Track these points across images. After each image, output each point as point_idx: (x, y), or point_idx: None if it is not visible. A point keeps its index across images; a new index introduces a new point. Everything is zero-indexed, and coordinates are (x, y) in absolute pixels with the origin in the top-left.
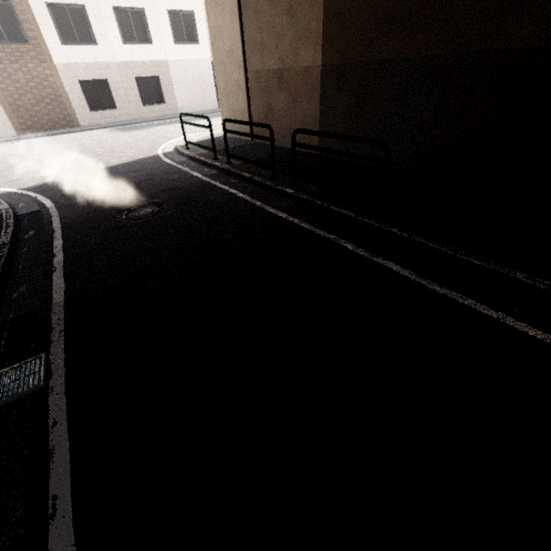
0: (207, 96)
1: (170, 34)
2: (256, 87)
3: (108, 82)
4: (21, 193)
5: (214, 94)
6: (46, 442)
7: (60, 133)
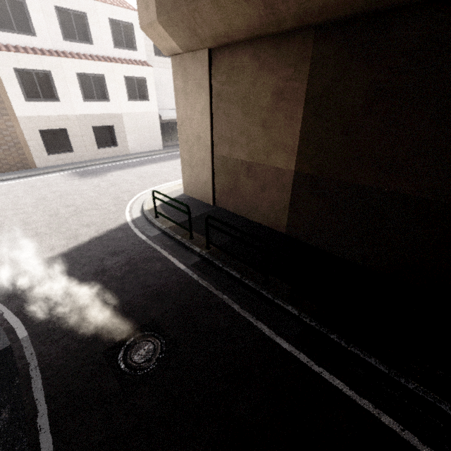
0: (153, 140)
1: (125, 93)
2: (223, 168)
3: (67, 130)
4: None
5: (160, 138)
6: None
7: (17, 178)
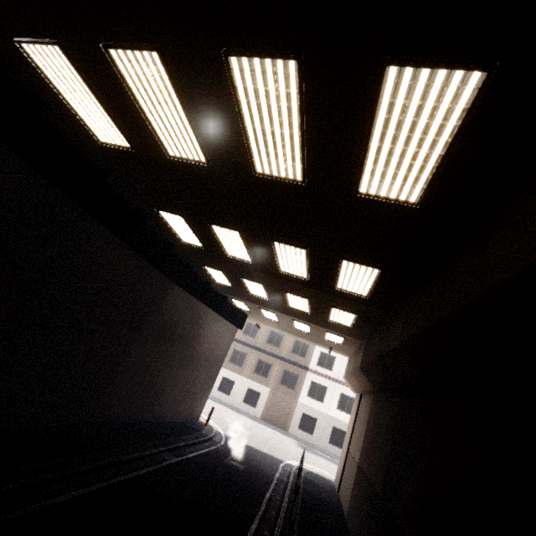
0: None
1: None
2: (347, 461)
3: (317, 420)
4: (222, 435)
5: None
6: (162, 463)
7: (274, 429)
